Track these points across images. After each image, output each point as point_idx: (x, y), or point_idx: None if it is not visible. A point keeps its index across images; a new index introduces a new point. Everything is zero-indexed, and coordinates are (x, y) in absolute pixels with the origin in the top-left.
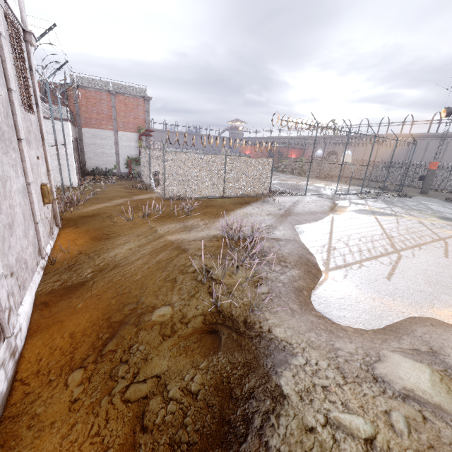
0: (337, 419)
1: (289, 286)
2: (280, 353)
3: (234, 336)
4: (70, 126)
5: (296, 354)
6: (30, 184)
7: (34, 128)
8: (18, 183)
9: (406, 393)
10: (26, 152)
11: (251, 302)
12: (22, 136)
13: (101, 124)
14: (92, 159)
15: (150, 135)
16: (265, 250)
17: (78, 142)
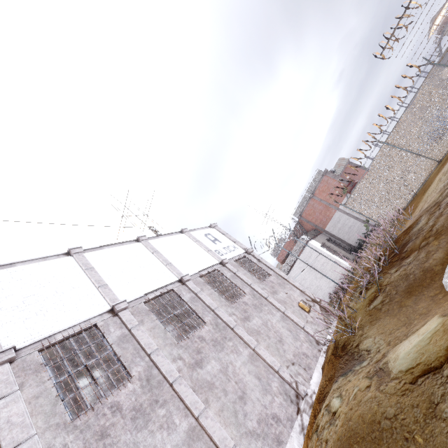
0: (330, 402)
1: (416, 274)
2: (351, 363)
3: (332, 361)
4: (314, 241)
5: (366, 359)
6: (284, 312)
7: (275, 281)
8: (276, 318)
9: (381, 366)
10: (273, 300)
11: (353, 325)
12: (266, 296)
13: (328, 216)
14: (350, 238)
15: (354, 183)
16: (410, 238)
17: (333, 238)
